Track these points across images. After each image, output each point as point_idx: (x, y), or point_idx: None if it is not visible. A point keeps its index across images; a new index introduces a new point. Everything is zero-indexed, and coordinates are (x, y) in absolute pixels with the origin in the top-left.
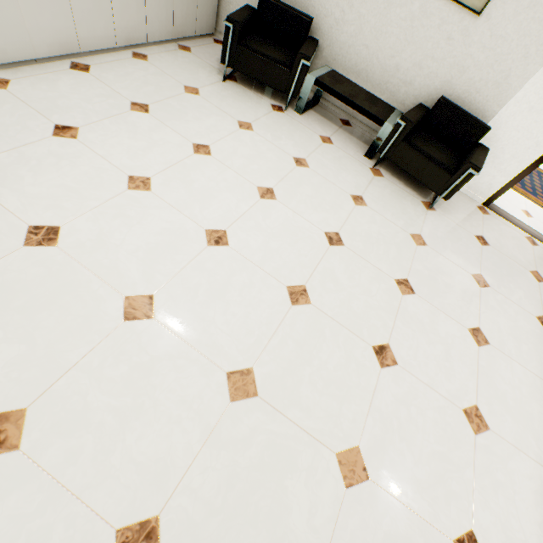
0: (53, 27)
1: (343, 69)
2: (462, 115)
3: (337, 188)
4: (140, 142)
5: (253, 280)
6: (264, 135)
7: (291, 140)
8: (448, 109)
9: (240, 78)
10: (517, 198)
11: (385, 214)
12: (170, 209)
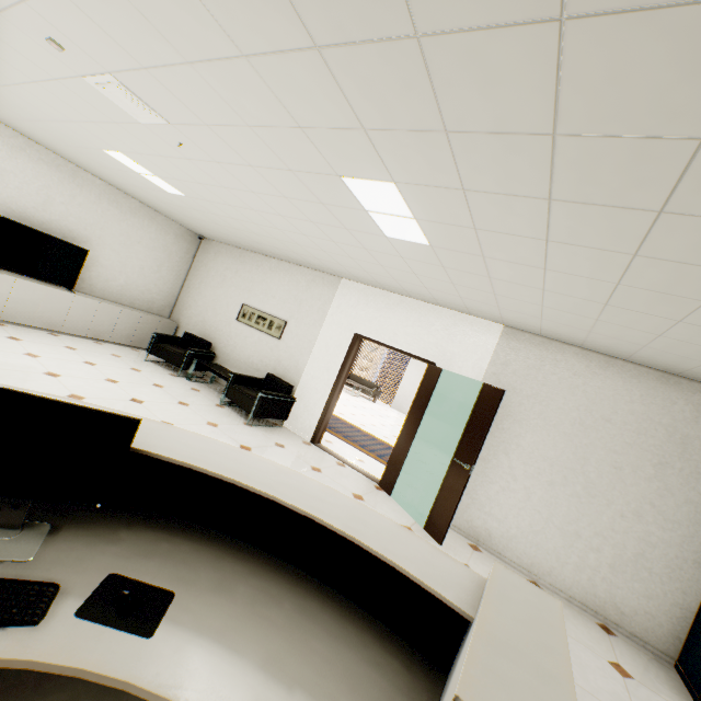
0: (52, 318)
1: (228, 366)
2: (277, 379)
3: (173, 397)
4: (53, 351)
5: (54, 385)
6: (145, 375)
7: (165, 381)
8: (271, 377)
9: (162, 364)
10: (362, 455)
11: (199, 412)
12: (38, 363)
